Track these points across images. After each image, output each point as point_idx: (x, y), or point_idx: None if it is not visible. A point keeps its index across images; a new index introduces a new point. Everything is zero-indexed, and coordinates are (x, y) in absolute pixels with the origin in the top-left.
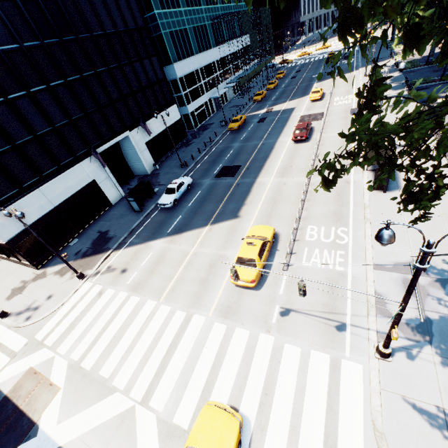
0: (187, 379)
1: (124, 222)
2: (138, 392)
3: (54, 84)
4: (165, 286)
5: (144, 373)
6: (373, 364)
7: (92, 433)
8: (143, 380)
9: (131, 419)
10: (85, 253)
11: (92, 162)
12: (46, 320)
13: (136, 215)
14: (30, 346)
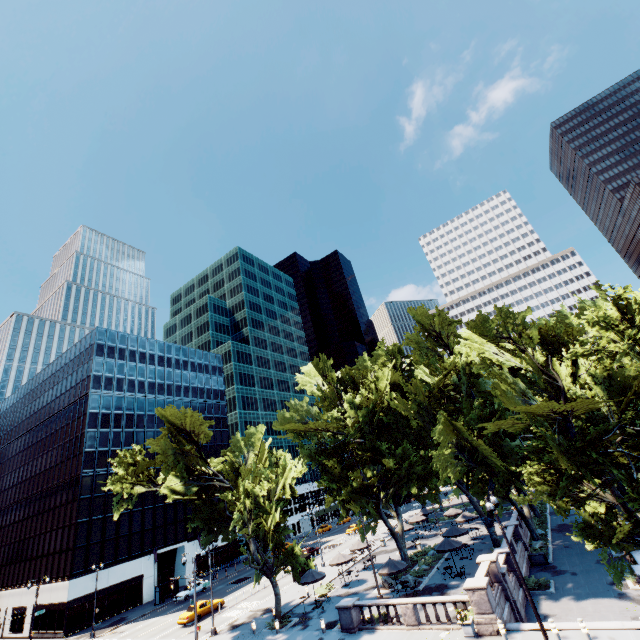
0: None
1: (142, 611)
2: None
3: (158, 505)
4: (142, 633)
5: None
6: (206, 638)
7: None
8: None
9: None
10: (103, 627)
11: (150, 559)
12: None
13: (154, 607)
14: None
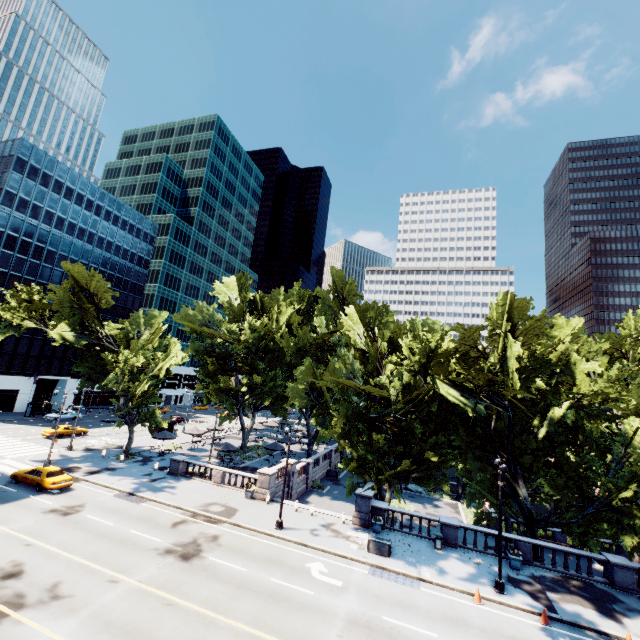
0: None
1: (11, 417)
2: None
3: (50, 339)
4: (6, 432)
5: None
6: (62, 450)
7: None
8: None
9: None
10: None
11: (30, 380)
12: None
13: (24, 417)
14: None
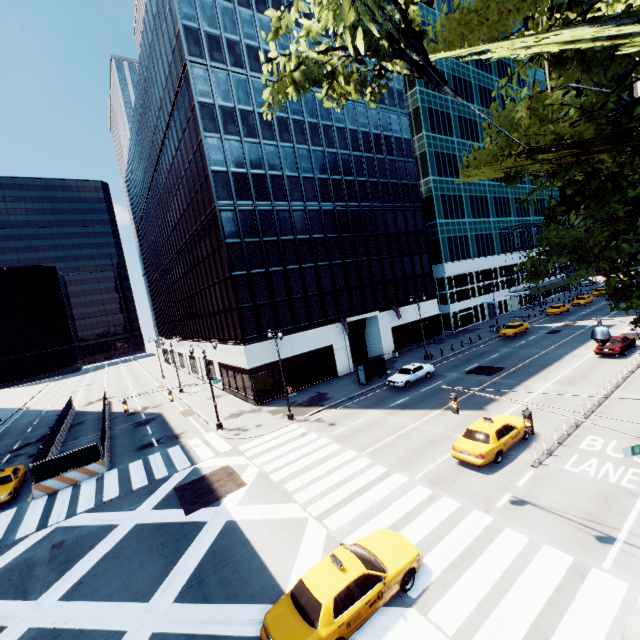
0: (370, 517)
1: (345, 390)
2: (315, 509)
3: (334, 262)
4: (371, 444)
5: (326, 498)
6: None
7: (263, 521)
8: (323, 503)
9: (302, 525)
10: (299, 403)
11: (337, 328)
12: (250, 440)
13: (360, 387)
14: (232, 452)
